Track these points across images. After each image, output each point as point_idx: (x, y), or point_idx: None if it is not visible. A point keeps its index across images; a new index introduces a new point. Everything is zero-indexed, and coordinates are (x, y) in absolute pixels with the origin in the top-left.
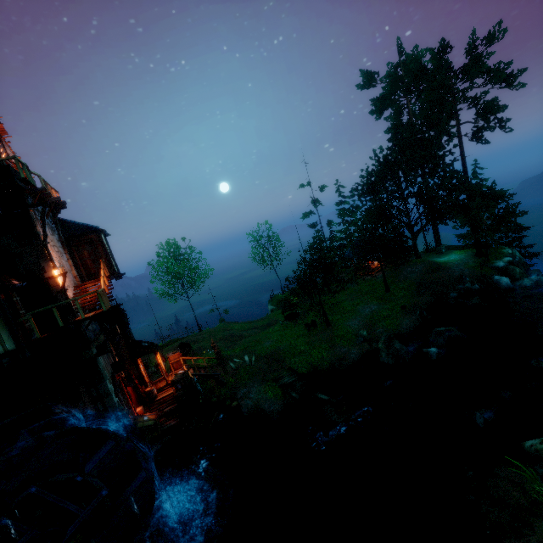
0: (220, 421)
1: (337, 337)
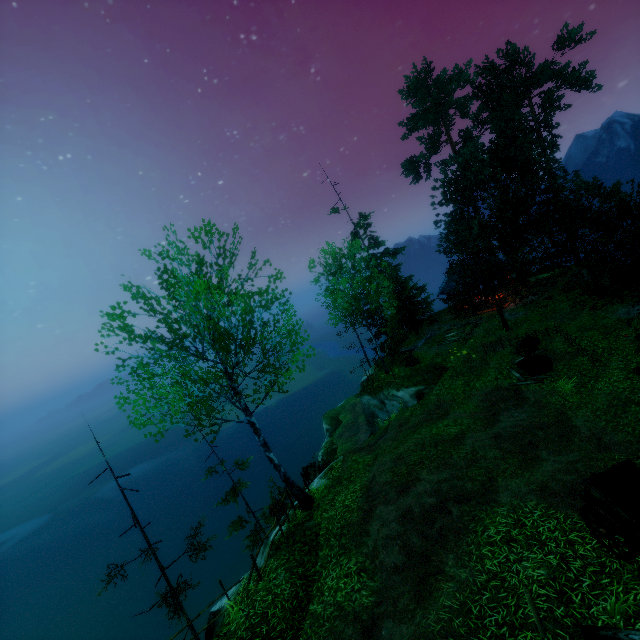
0: None
1: None
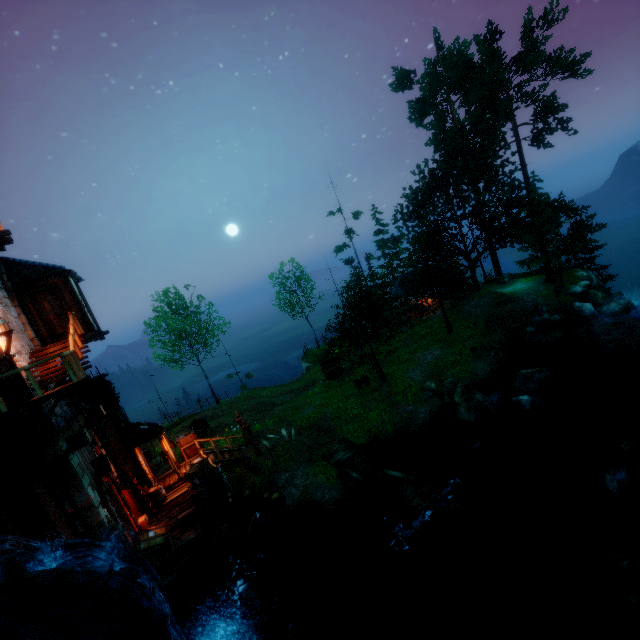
0: (256, 521)
1: (397, 393)
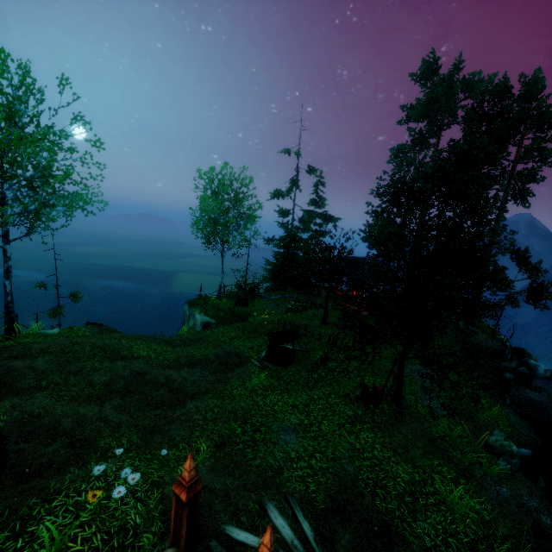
0: None
1: (446, 442)
